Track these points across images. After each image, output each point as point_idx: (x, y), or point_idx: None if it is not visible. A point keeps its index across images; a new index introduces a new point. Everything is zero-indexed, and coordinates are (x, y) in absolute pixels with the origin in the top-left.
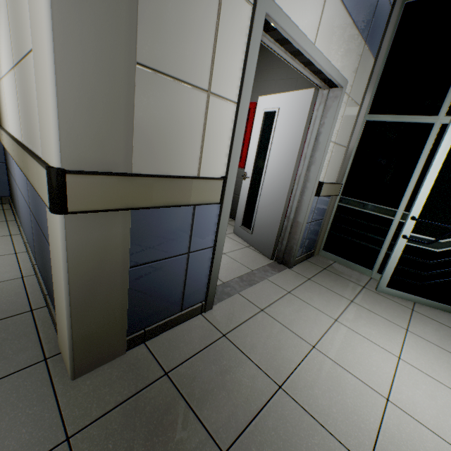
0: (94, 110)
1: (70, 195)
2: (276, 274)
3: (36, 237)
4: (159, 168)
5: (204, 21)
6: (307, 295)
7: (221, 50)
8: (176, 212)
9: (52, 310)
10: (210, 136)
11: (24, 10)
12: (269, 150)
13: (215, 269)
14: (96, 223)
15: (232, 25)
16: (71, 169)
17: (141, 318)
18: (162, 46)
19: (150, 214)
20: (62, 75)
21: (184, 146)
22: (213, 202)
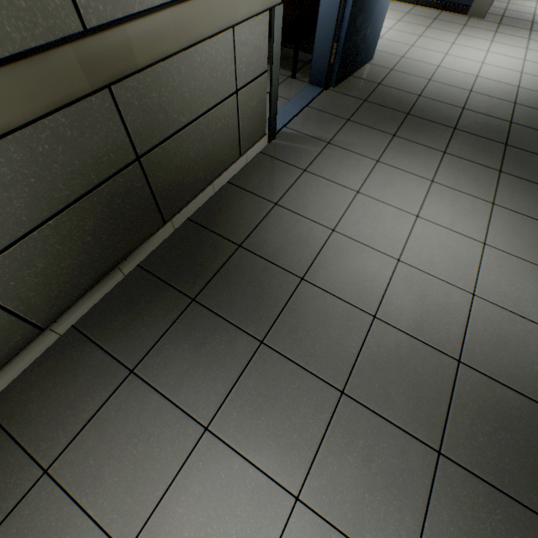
0: None
1: None
2: None
3: None
4: None
5: None
6: None
7: None
8: None
9: (456, 6)
10: None
11: None
12: None
13: None
14: None
15: None
16: None
17: None
18: None
19: None
20: None
21: None
22: None
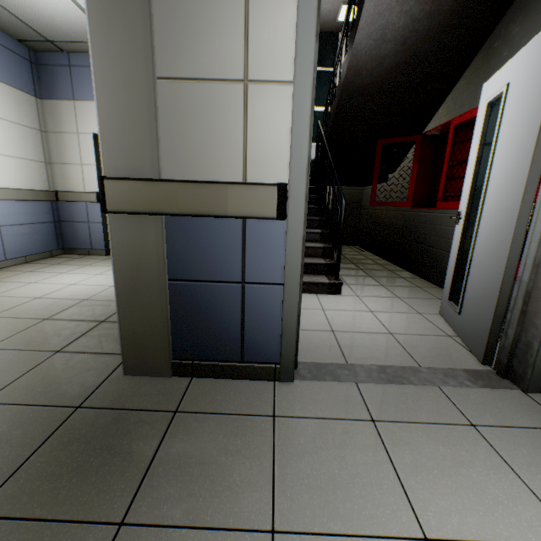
0: (124, 127)
1: (108, 197)
2: (472, 388)
3: None
4: (192, 176)
5: (227, 9)
6: (525, 452)
7: (257, 28)
8: (219, 227)
9: None
10: (256, 133)
11: None
12: (489, 162)
13: (289, 319)
14: (132, 225)
15: None
16: (111, 177)
17: (189, 345)
18: (182, 55)
19: (187, 225)
20: (102, 106)
21: (220, 149)
22: (264, 216)
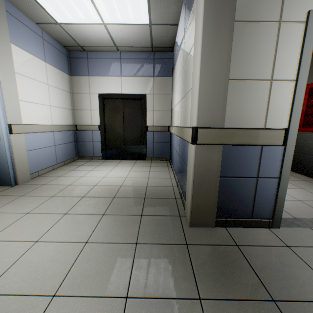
0: (210, 103)
1: (198, 137)
2: None
3: (180, 167)
4: (238, 125)
5: (266, 47)
6: None
7: (280, 56)
8: (248, 150)
9: (183, 198)
10: (273, 104)
11: (189, 77)
12: None
13: (281, 195)
14: (206, 150)
15: (288, 40)
16: (199, 127)
17: (224, 210)
18: (241, 68)
19: (232, 149)
20: (200, 93)
21: (254, 112)
22: (276, 144)
